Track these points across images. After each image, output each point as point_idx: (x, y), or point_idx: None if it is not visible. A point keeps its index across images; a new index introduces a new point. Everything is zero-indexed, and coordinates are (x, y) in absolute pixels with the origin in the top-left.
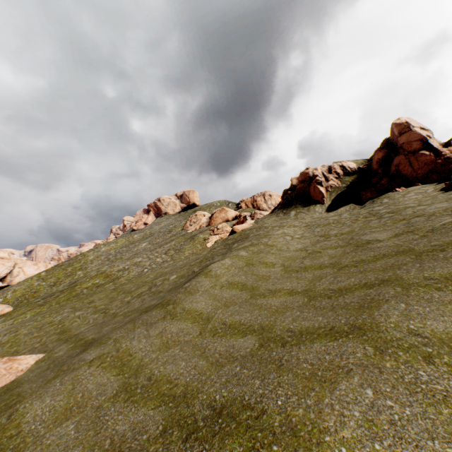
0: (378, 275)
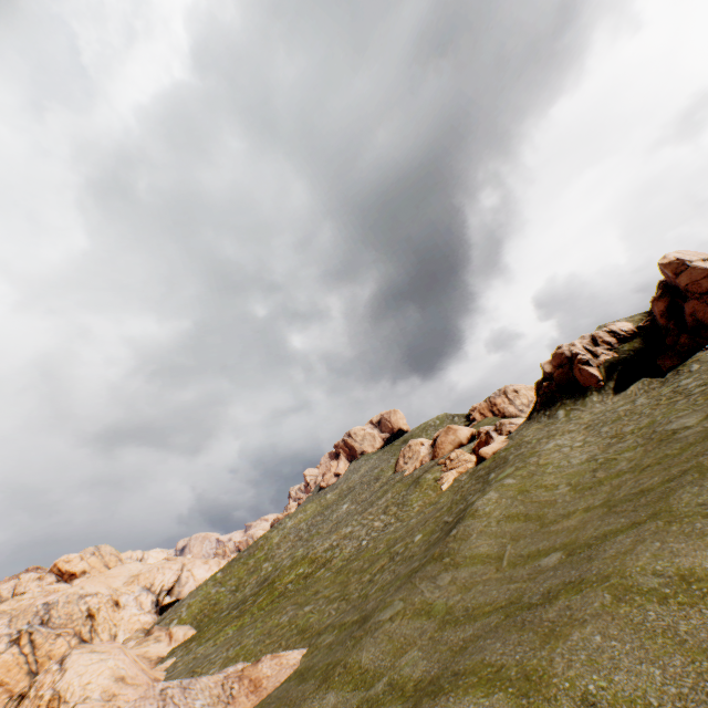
0: (681, 467)
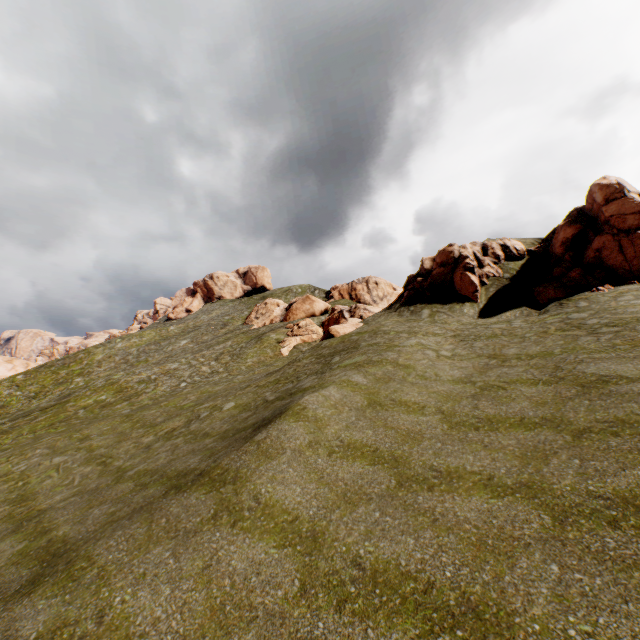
0: None
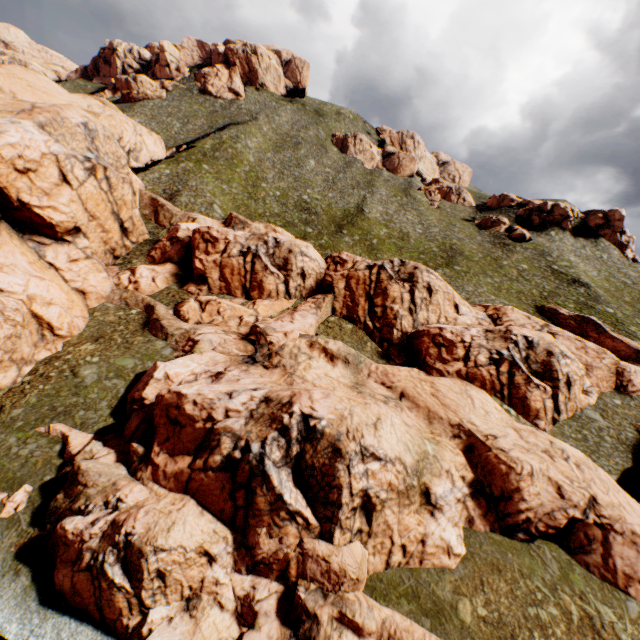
0: None
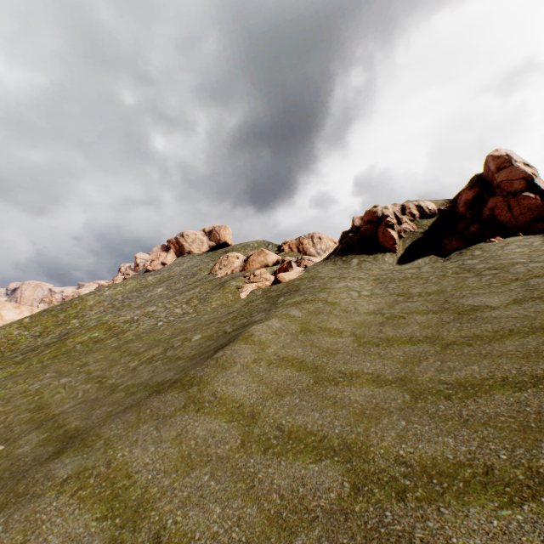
0: (520, 366)
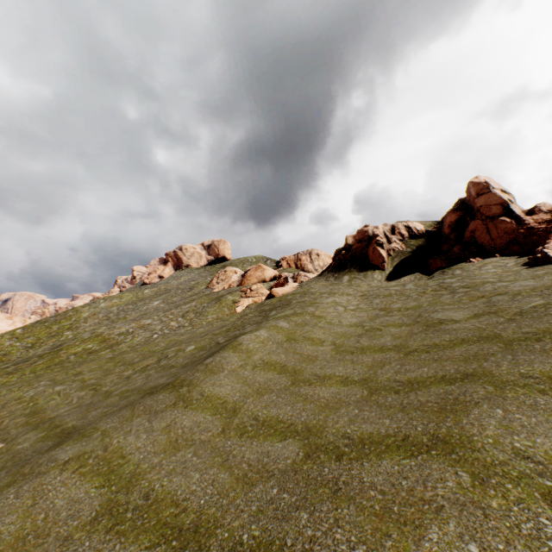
0: (459, 367)
